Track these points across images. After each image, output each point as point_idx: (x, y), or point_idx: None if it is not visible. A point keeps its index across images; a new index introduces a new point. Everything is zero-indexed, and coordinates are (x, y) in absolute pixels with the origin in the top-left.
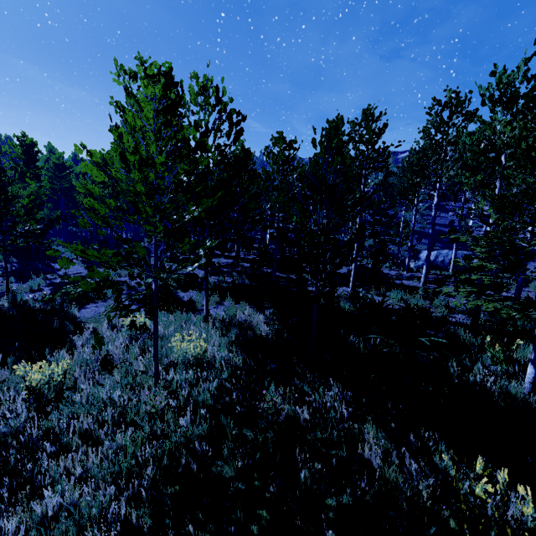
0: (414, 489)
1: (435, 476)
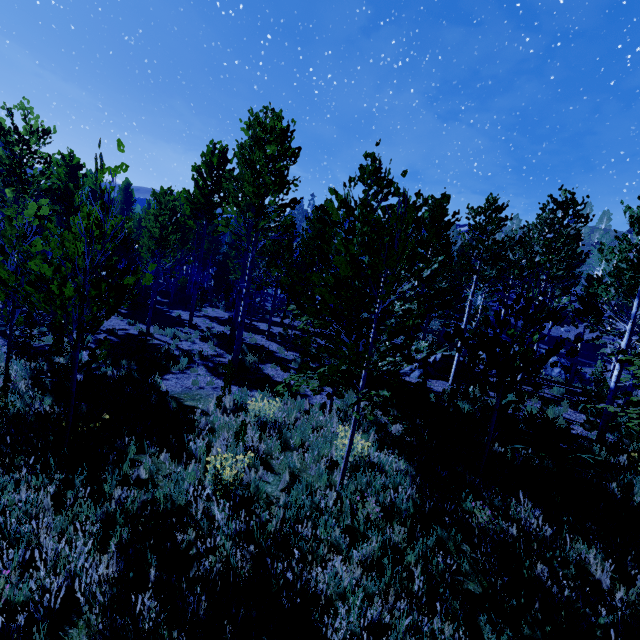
0: None
1: None
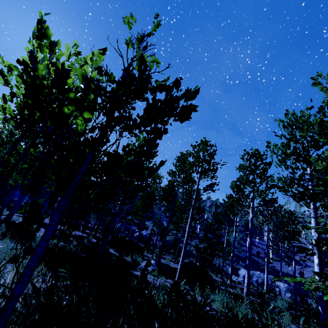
0: None
1: None
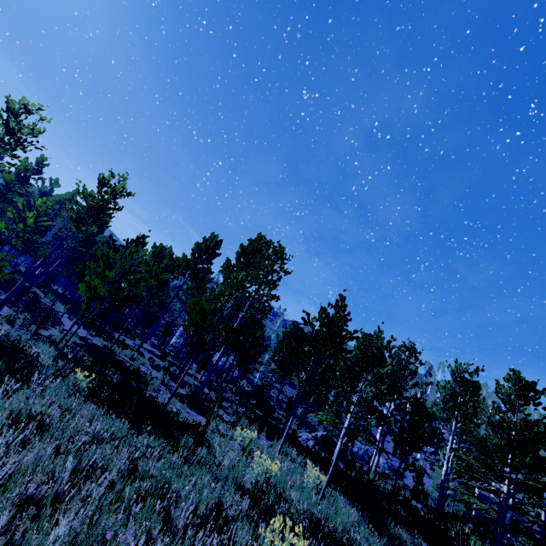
0: None
1: None
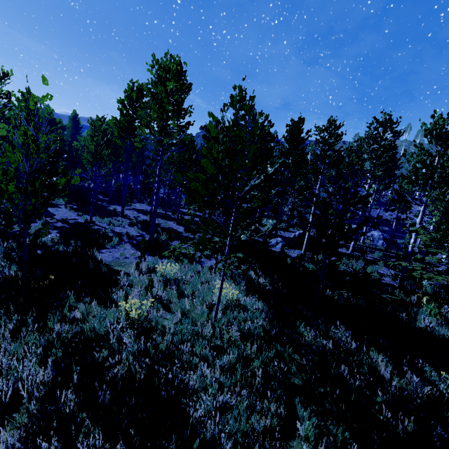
0: (421, 392)
1: (427, 385)
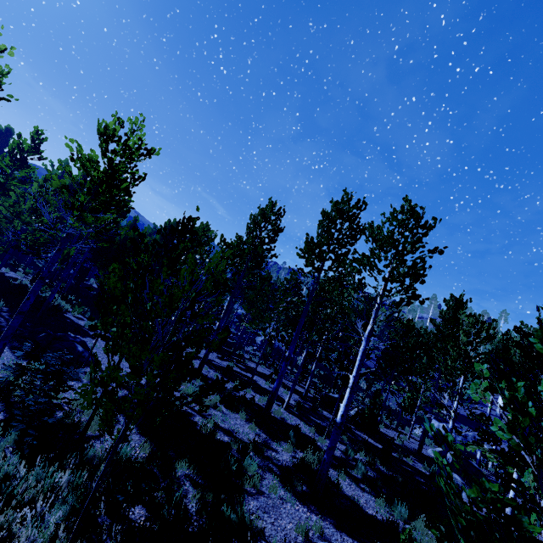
0: None
1: None
